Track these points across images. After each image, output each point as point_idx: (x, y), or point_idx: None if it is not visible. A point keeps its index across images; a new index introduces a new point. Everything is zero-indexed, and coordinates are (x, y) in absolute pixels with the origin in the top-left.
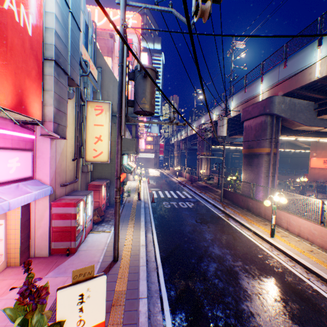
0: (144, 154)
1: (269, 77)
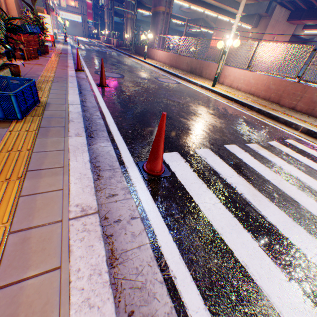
0: (68, 15)
1: None
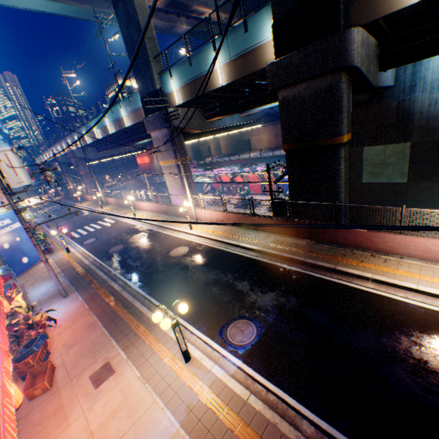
0: None
1: (70, 139)
